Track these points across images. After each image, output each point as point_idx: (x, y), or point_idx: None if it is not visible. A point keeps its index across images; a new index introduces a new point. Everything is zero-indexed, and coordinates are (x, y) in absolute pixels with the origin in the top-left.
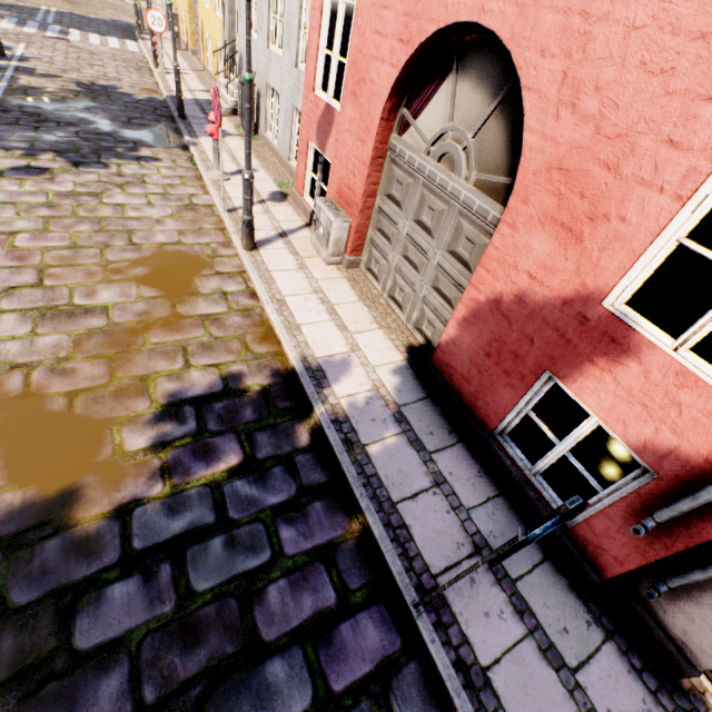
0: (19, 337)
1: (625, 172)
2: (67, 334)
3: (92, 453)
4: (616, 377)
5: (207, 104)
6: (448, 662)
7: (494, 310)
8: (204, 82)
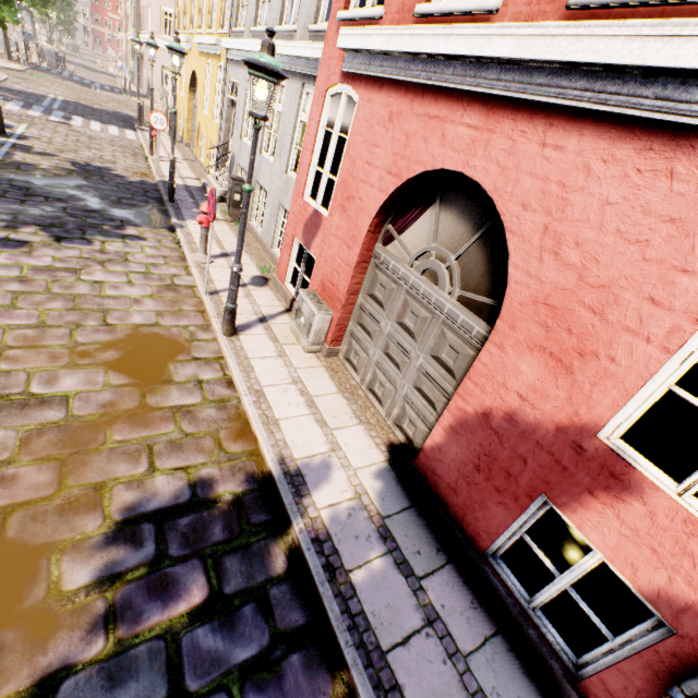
0: None
1: (611, 318)
2: (15, 429)
3: (19, 595)
4: (620, 514)
5: (196, 190)
6: None
7: (483, 424)
8: (195, 171)
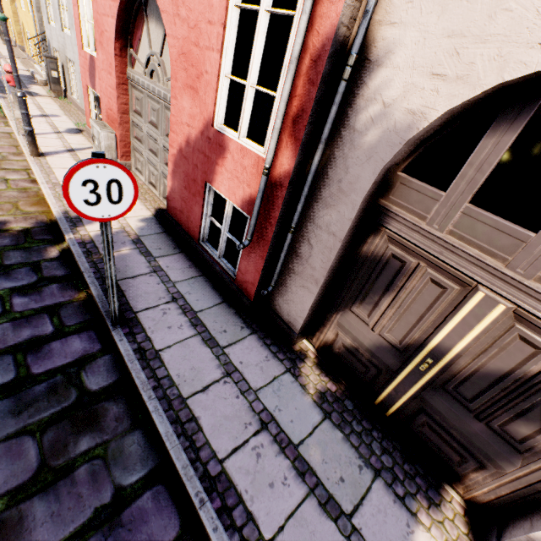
0: None
1: (202, 45)
2: None
3: None
4: (226, 167)
5: (25, 77)
6: (130, 349)
7: (181, 157)
8: (26, 65)
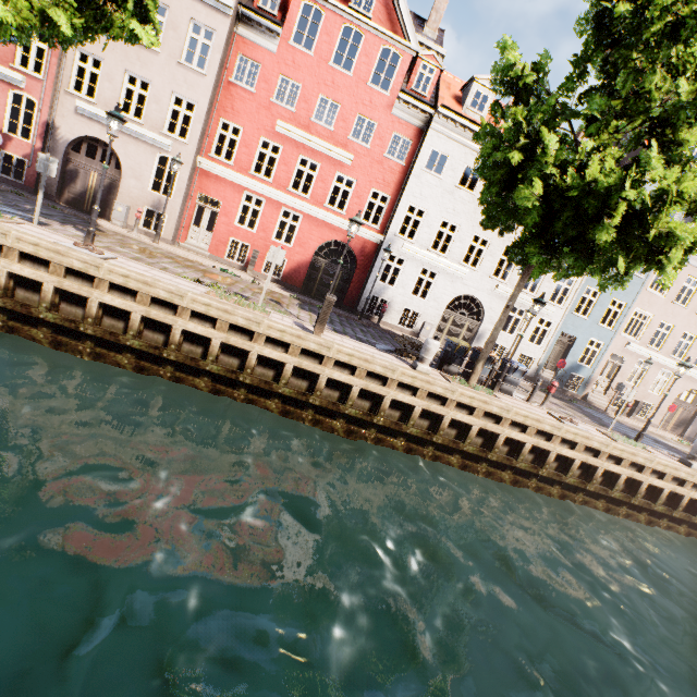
0: None
1: None
2: None
3: None
4: (13, 145)
5: None
6: (2, 186)
7: None
8: None
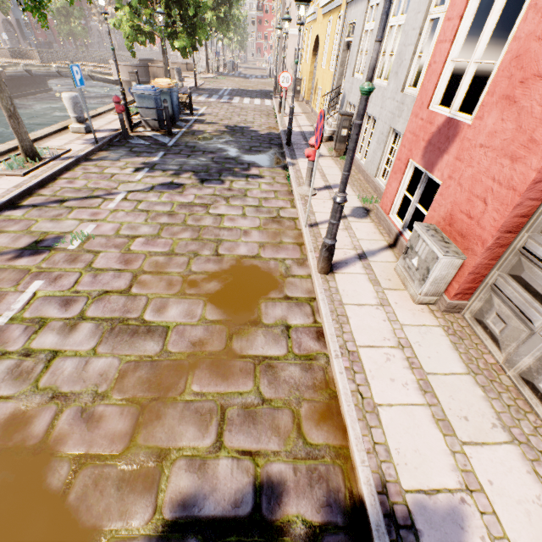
0: (80, 354)
1: None
2: (119, 358)
3: None
4: None
5: (309, 134)
6: None
7: None
8: (310, 120)
